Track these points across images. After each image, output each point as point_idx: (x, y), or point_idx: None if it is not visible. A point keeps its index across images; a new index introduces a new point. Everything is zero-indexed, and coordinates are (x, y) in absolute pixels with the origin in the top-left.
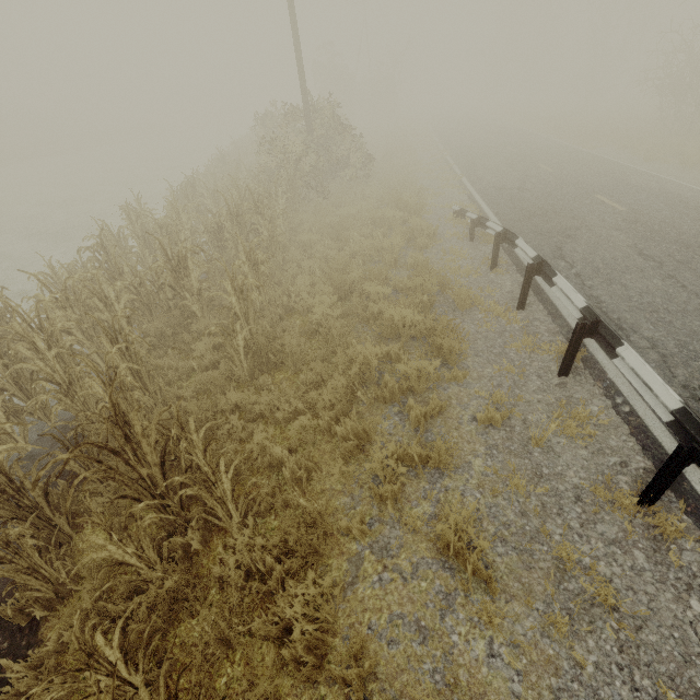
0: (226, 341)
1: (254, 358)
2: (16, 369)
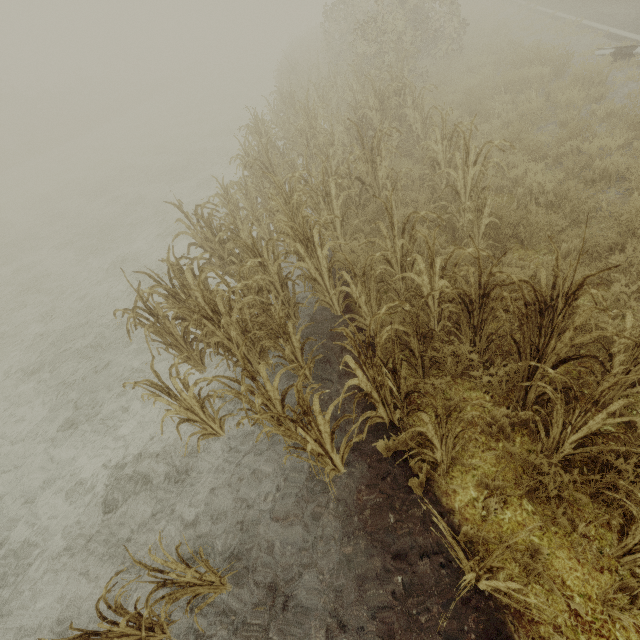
0: (475, 218)
1: (488, 237)
2: (277, 271)
